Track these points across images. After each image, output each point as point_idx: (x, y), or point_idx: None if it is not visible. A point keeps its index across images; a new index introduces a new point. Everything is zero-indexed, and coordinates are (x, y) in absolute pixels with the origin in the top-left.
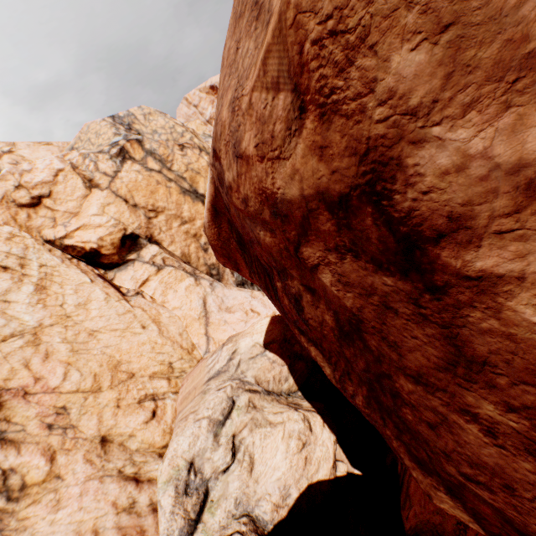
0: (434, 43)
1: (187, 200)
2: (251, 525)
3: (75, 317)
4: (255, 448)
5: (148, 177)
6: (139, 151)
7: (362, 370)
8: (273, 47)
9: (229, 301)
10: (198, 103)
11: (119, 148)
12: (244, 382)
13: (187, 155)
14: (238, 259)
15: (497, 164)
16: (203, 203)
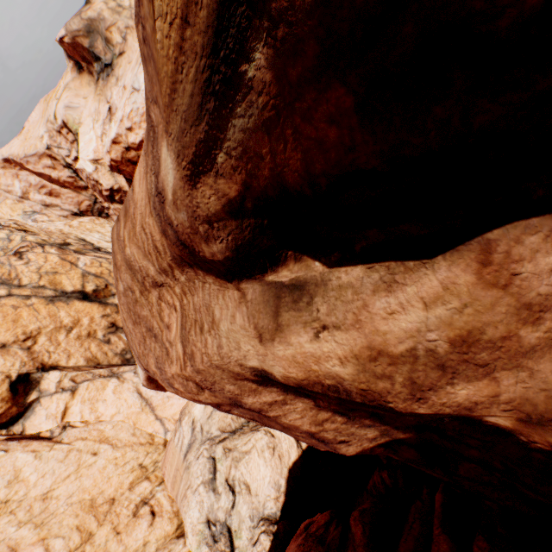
0: (234, 385)
1: (60, 306)
2: (267, 522)
3: (15, 497)
4: (245, 476)
5: None
6: None
7: None
8: (181, 374)
9: None
10: None
11: None
12: (213, 438)
13: (31, 260)
14: None
15: (261, 402)
16: (80, 299)
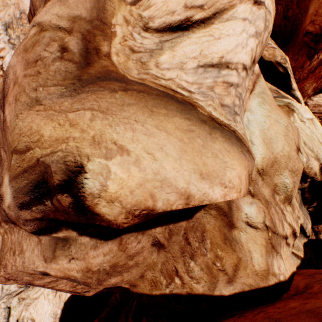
0: (30, 276)
1: None
2: None
3: None
4: (33, 314)
5: None
6: None
7: None
8: None
9: None
10: None
11: None
12: (12, 293)
13: None
14: None
15: (44, 282)
16: None
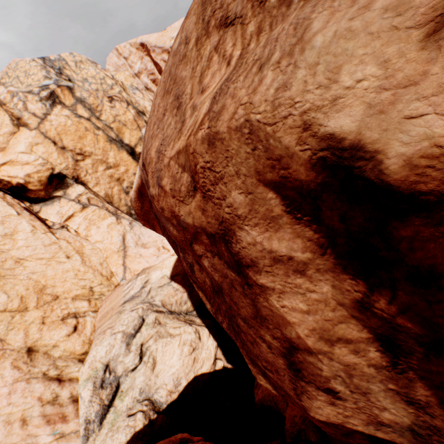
0: (246, 196)
1: (113, 148)
2: (151, 406)
3: (2, 246)
4: (158, 353)
5: (77, 123)
6: (69, 97)
7: (224, 310)
8: (183, 152)
9: (145, 238)
10: (128, 56)
11: (49, 92)
12: (153, 305)
13: (115, 107)
14: (155, 224)
15: (265, 248)
16: (128, 152)
